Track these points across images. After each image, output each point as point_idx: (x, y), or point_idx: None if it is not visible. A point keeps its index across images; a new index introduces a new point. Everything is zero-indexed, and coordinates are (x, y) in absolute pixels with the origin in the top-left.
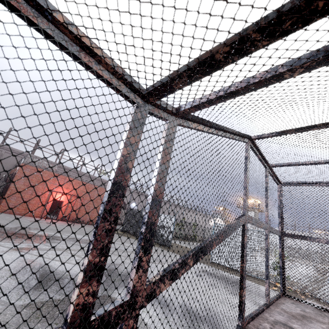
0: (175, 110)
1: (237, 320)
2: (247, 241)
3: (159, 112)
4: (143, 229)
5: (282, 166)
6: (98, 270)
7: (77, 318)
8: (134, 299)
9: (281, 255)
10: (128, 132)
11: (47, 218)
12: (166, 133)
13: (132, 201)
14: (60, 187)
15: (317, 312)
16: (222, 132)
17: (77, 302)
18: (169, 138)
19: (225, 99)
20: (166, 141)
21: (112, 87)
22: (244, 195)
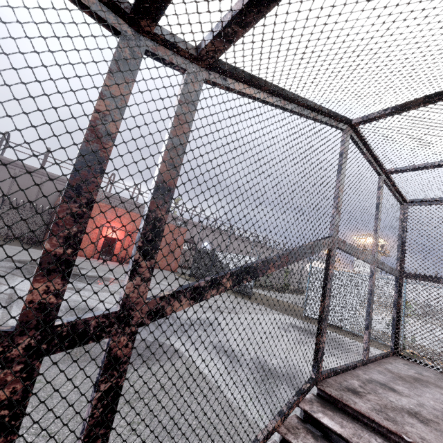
0: (191, 48)
1: (309, 370)
2: (333, 273)
3: (166, 54)
4: (142, 225)
5: (407, 171)
6: (63, 264)
7: (32, 318)
8: (128, 313)
9: (397, 303)
10: (107, 77)
11: (100, 258)
12: (181, 90)
13: (204, 240)
14: (112, 222)
15: (441, 377)
16: (295, 106)
17: (31, 299)
18: (188, 98)
19: (263, 9)
20: (181, 103)
21: (74, 0)
22: (333, 208)
